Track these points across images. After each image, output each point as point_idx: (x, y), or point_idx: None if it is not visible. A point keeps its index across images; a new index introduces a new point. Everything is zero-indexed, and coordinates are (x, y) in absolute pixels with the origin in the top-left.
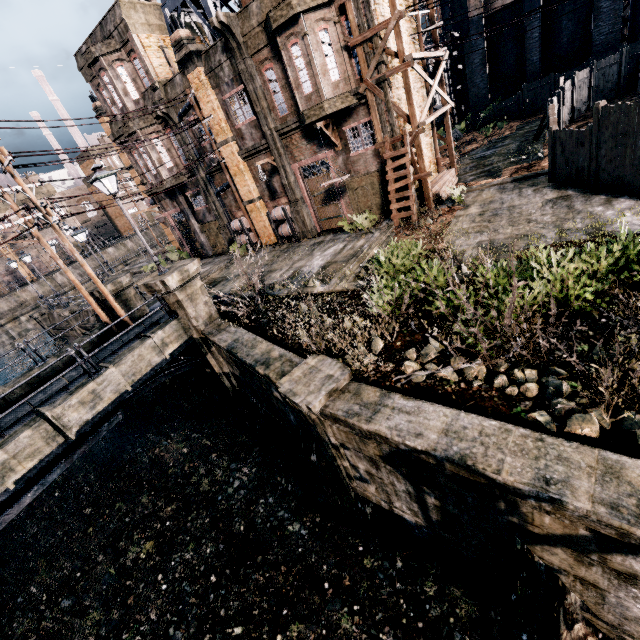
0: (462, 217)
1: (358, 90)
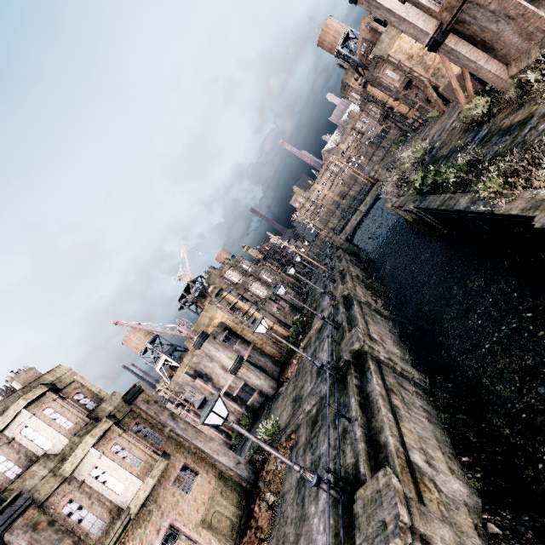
0: (451, 108)
1: (406, 78)
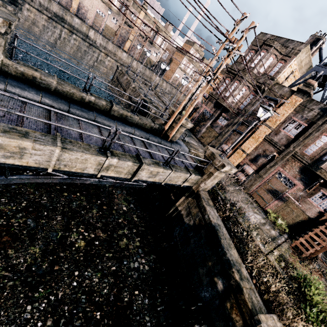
0: None
1: None
